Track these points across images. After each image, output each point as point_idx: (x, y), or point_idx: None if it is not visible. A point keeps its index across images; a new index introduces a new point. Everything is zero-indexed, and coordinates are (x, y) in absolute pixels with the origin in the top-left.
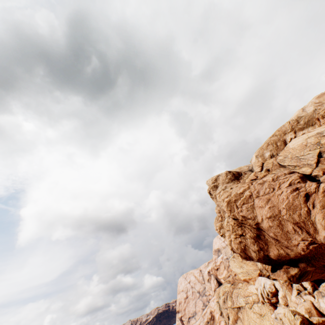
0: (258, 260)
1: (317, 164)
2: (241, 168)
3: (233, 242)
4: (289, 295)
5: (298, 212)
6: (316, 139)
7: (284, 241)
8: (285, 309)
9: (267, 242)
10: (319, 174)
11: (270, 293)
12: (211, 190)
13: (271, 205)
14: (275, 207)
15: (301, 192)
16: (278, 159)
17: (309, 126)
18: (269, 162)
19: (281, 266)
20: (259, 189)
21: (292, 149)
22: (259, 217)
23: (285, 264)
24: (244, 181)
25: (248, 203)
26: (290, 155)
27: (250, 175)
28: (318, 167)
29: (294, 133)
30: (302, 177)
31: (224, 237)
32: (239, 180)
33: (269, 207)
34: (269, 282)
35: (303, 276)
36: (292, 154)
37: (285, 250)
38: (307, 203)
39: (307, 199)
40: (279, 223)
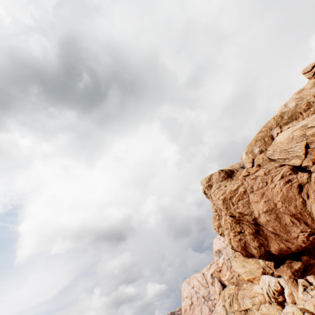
0: (260, 257)
1: (306, 155)
2: (233, 166)
3: (232, 241)
4: (295, 292)
5: (294, 203)
6: (301, 132)
7: (284, 235)
8: (293, 307)
9: (267, 237)
10: (309, 165)
11: (276, 291)
12: (206, 189)
13: (267, 199)
14: (271, 200)
15: (294, 184)
16: (267, 154)
17: (293, 120)
18: (259, 157)
19: (283, 261)
20: (253, 184)
21: (280, 143)
22: (255, 212)
23: (287, 258)
24: (237, 178)
25: (243, 199)
26: (278, 148)
27: (242, 172)
28: (307, 158)
29: (279, 128)
30: (293, 169)
31: (223, 236)
32: (232, 177)
33: (264, 201)
34: (274, 279)
35: (307, 270)
36: (280, 147)
37: (285, 244)
38: (301, 194)
39: (301, 190)
40: (276, 217)
